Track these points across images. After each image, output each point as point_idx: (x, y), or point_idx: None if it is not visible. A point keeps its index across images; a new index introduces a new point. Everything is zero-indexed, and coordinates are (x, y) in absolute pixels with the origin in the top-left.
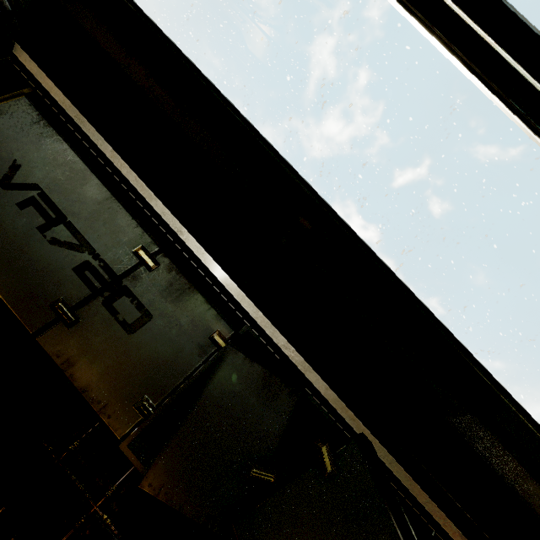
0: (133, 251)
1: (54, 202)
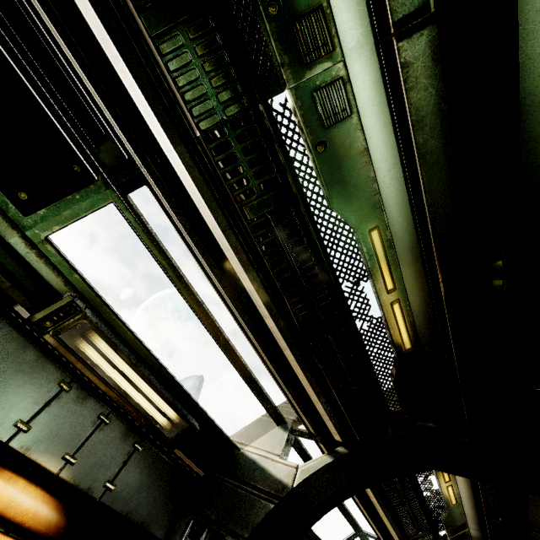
0: None
1: None
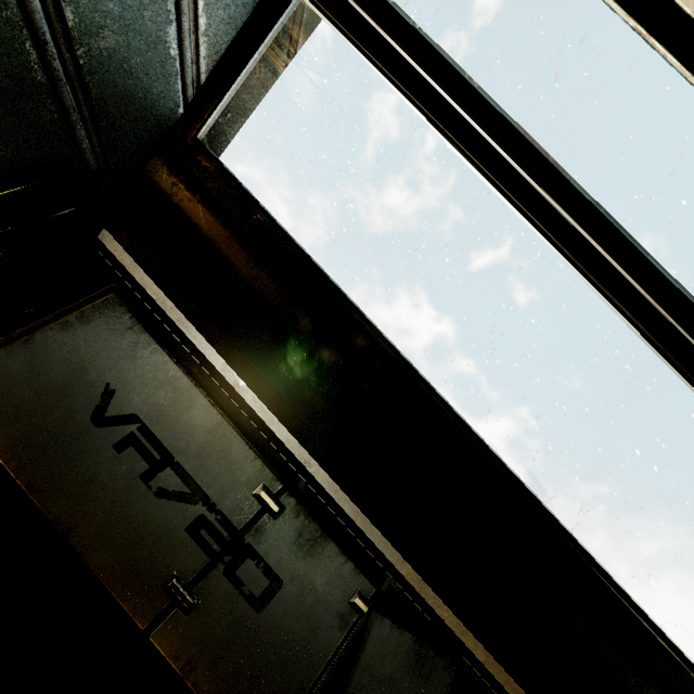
0: (254, 493)
1: (157, 438)
